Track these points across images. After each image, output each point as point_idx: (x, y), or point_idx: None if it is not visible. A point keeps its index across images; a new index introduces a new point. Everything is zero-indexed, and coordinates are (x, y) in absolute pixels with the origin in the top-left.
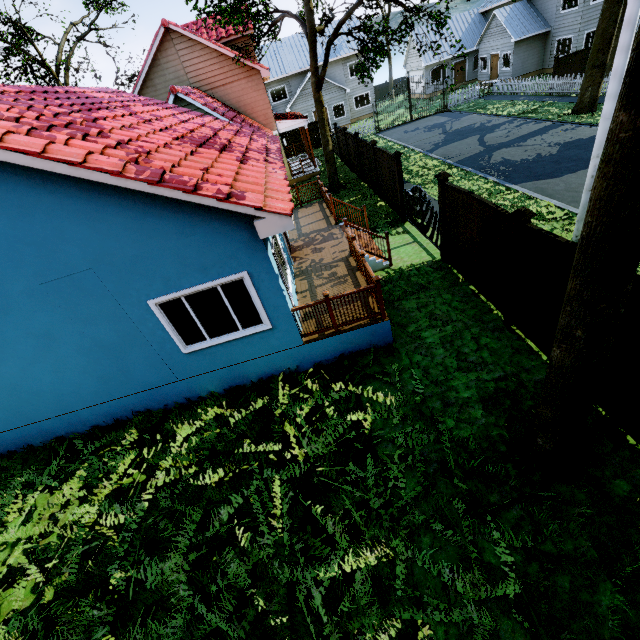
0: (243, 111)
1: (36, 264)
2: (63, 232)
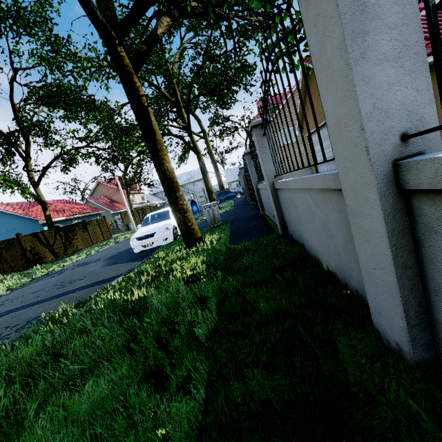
0: (120, 202)
1: (8, 228)
2: (13, 223)
